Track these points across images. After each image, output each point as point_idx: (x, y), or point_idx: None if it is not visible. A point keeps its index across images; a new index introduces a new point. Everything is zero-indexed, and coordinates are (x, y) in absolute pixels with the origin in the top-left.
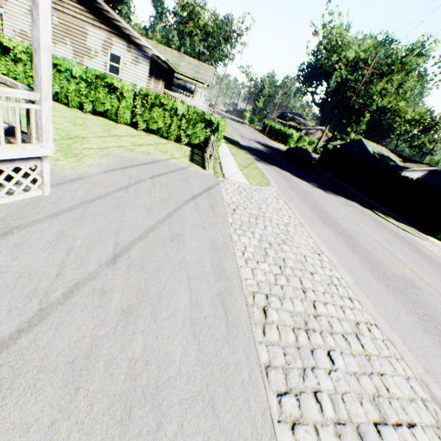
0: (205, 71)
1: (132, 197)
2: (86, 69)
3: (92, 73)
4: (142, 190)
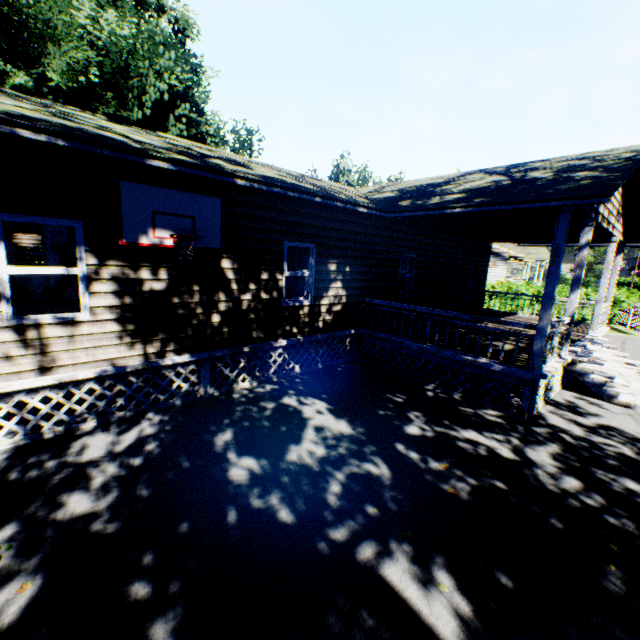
0: (535, 249)
1: (636, 352)
2: (494, 284)
3: (500, 285)
4: (633, 349)
